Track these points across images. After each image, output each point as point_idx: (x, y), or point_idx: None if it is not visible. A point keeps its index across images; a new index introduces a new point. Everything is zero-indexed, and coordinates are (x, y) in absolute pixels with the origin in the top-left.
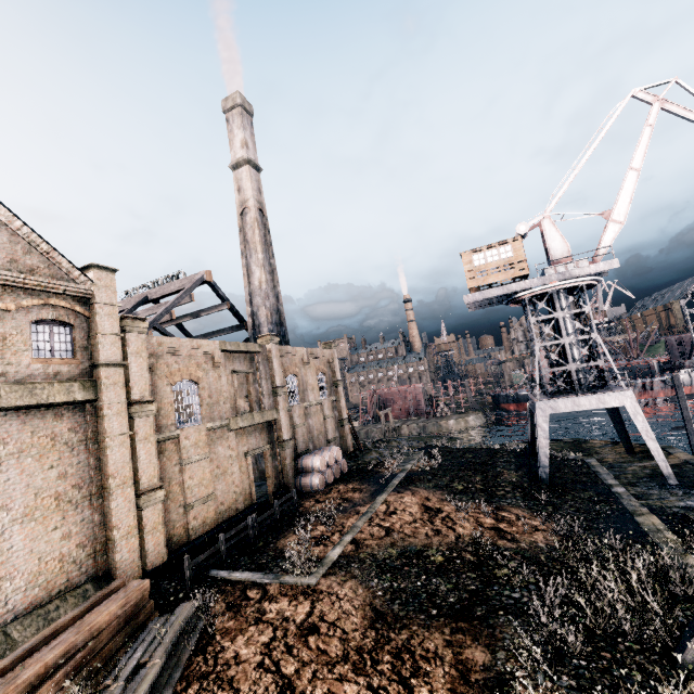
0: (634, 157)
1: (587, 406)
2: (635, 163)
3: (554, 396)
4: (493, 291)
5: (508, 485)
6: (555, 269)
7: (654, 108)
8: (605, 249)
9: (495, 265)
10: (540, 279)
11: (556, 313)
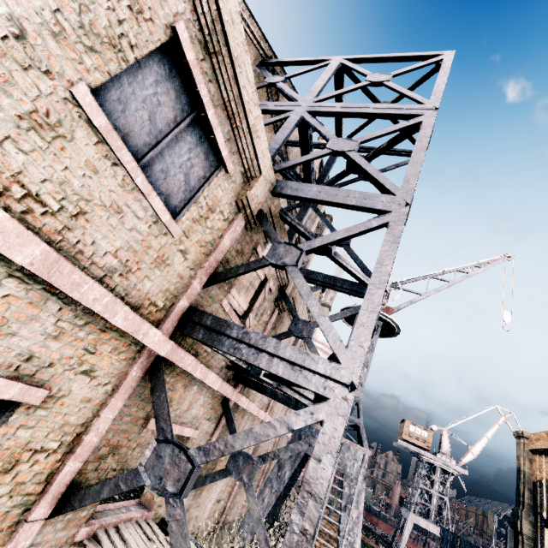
0: (489, 432)
1: (432, 530)
2: (488, 435)
3: (419, 515)
4: (413, 447)
5: (383, 545)
6: (441, 456)
7: (502, 418)
8: (464, 462)
9: (418, 435)
10: (434, 456)
11: (434, 476)
